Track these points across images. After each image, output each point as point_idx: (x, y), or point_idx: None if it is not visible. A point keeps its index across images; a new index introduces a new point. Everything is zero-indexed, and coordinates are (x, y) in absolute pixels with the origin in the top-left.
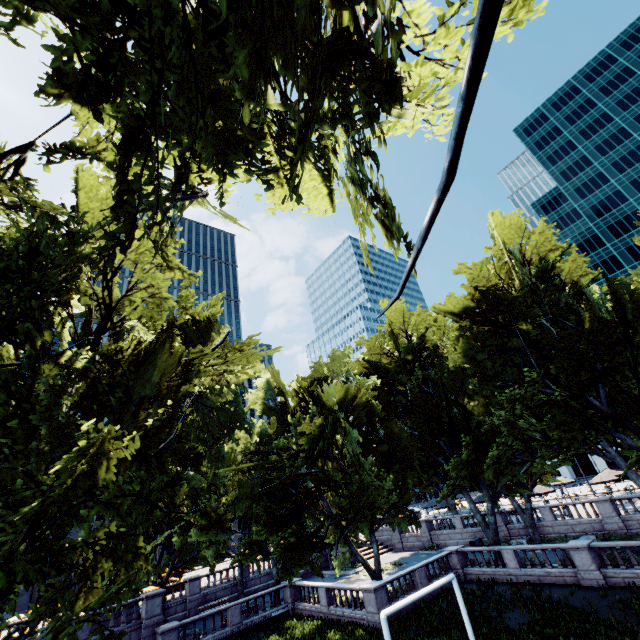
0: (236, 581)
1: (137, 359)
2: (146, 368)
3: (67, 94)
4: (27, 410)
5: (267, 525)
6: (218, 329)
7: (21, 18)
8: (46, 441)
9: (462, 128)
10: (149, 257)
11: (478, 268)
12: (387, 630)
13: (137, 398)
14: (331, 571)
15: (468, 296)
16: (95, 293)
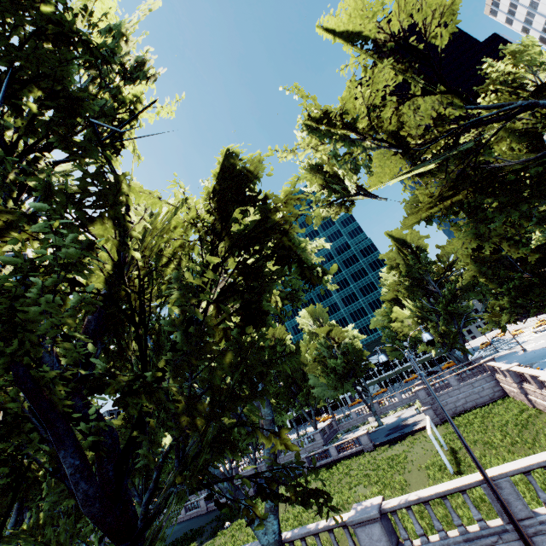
0: None
1: None
2: None
3: None
4: None
5: None
6: None
7: None
8: None
9: None
10: None
11: None
12: None
13: None
14: None
15: None
16: None
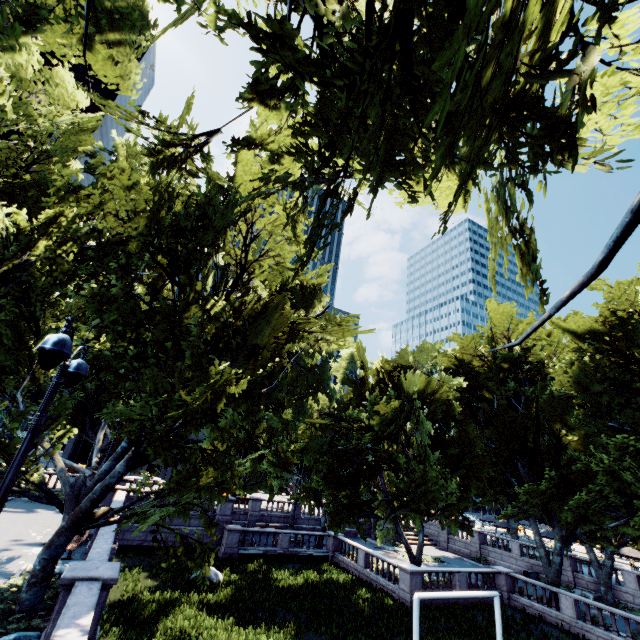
0: (289, 514)
1: (255, 313)
2: (260, 323)
3: (257, 97)
4: (177, 336)
5: (327, 480)
6: (321, 298)
7: (233, 29)
8: (190, 365)
9: (624, 236)
10: (279, 227)
11: (623, 288)
12: (417, 610)
13: (250, 346)
14: (372, 540)
15: (599, 318)
16: (233, 252)
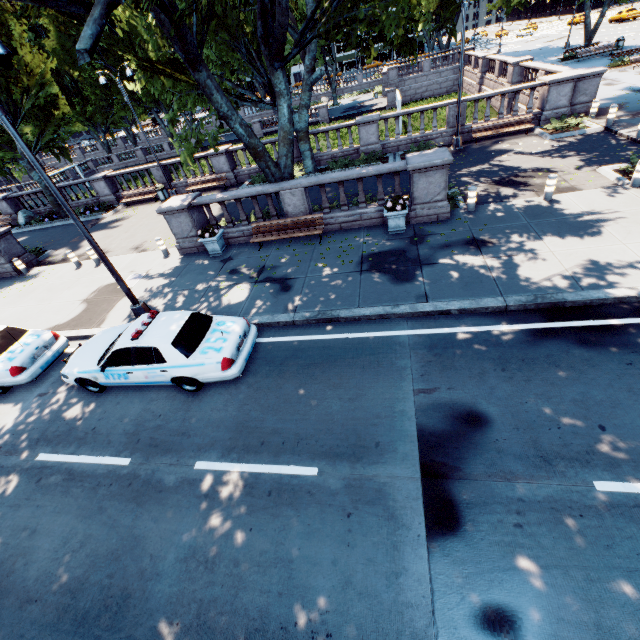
0: None
1: None
2: None
3: None
4: None
5: None
6: None
7: None
8: None
9: None
10: None
11: None
12: None
13: None
14: None
15: None
16: None
